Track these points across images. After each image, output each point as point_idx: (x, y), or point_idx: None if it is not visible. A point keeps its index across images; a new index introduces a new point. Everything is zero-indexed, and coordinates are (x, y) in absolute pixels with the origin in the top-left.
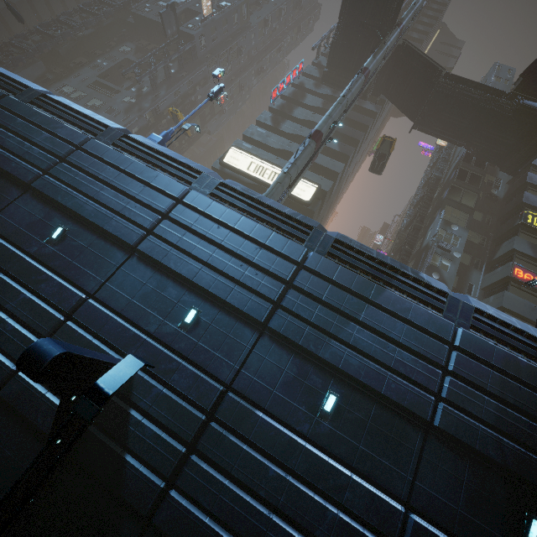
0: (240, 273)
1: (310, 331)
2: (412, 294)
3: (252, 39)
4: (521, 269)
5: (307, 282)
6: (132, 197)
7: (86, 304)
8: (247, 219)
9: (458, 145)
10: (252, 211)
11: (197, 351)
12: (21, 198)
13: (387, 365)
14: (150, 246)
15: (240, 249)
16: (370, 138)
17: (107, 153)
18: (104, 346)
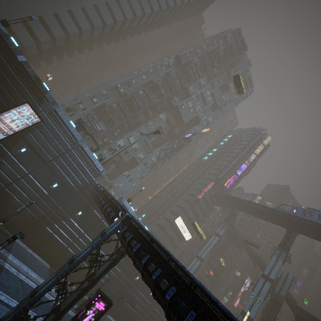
0: None
1: None
2: None
3: None
4: (211, 271)
5: None
6: None
7: (165, 320)
8: None
9: None
10: None
11: None
12: None
13: None
14: None
15: None
16: None
17: None
18: None
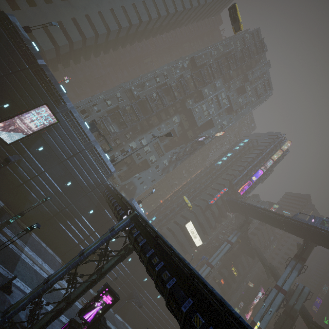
0: None
1: None
2: None
3: None
4: (222, 279)
5: None
6: None
7: (172, 325)
8: None
9: None
10: None
11: None
12: None
13: None
14: None
15: None
16: None
17: None
18: None
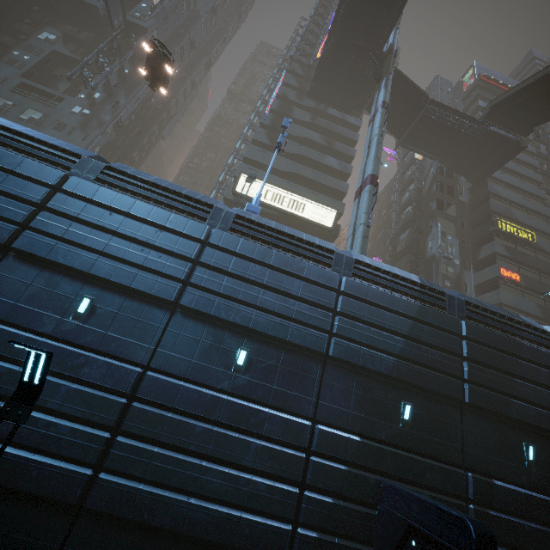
0: (426, 358)
1: (495, 397)
2: (530, 338)
3: (202, 29)
4: (504, 269)
5: (474, 351)
6: (295, 296)
7: (320, 432)
8: (405, 300)
9: (434, 159)
10: (395, 287)
11: (426, 444)
12: (172, 322)
13: (549, 408)
14: (342, 350)
15: (414, 333)
16: None
17: (242, 245)
18: (358, 471)
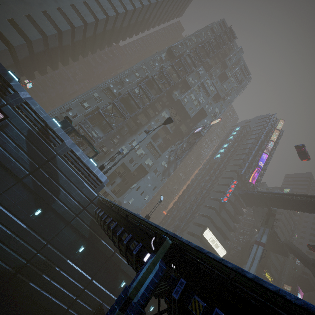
0: None
1: None
2: None
3: None
4: None
5: None
6: None
7: None
8: None
9: None
10: None
11: None
12: None
13: None
14: None
15: None
16: None
17: None
18: None
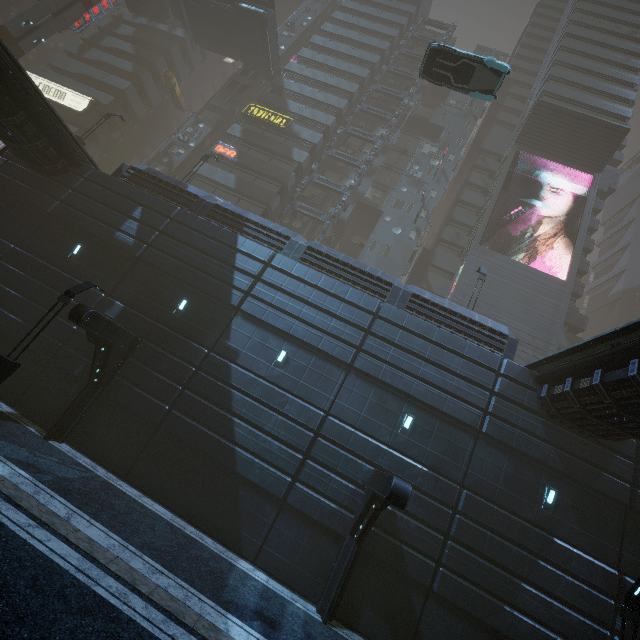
0: None
1: None
2: None
3: None
4: (223, 146)
5: None
6: None
7: None
8: None
9: (236, 59)
10: None
11: None
12: None
13: None
14: None
15: None
16: (215, 72)
17: None
18: None
